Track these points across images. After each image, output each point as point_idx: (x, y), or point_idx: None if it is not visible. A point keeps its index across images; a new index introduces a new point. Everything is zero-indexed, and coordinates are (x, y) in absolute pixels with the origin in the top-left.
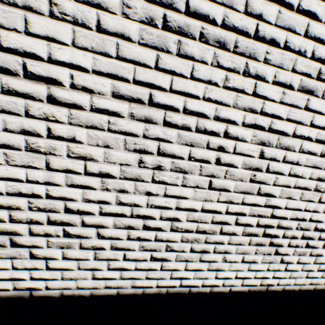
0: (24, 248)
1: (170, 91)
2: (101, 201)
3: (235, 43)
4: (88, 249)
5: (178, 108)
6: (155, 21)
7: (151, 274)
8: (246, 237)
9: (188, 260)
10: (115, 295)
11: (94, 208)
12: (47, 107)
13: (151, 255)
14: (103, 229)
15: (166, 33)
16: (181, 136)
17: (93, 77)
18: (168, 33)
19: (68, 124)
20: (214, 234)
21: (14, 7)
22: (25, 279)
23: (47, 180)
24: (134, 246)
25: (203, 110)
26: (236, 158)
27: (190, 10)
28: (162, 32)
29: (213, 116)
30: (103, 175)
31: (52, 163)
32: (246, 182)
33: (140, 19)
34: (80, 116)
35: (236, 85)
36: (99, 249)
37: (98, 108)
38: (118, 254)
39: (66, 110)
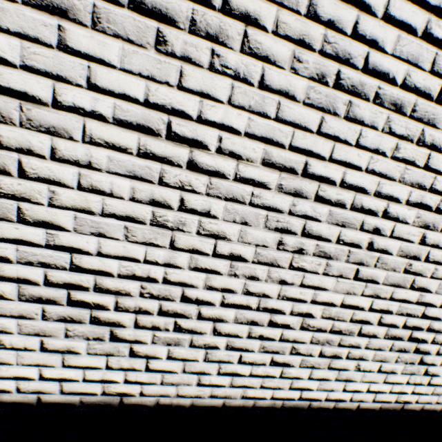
0: (124, 343)
1: (329, 160)
2: (225, 289)
3: (414, 106)
4: (198, 348)
5: (335, 180)
6: (326, 77)
7: (267, 382)
8: (388, 340)
9: (314, 367)
10: (220, 407)
11: (215, 298)
12: (185, 174)
13: (272, 358)
14: (221, 323)
15: (336, 92)
16: (332, 214)
17: (244, 140)
18: (338, 92)
19: (205, 194)
20: (350, 335)
21: (171, 57)
22: (118, 381)
23: (168, 261)
24: (254, 345)
25: (363, 184)
26: (392, 242)
27: (368, 66)
28: (332, 91)
29: (373, 191)
30: (234, 258)
31: (177, 240)
32: (399, 273)
33: (310, 75)
34: (220, 185)
35: (407, 155)
36: (212, 348)
37: (242, 177)
38: (232, 355)
39: (206, 178)
